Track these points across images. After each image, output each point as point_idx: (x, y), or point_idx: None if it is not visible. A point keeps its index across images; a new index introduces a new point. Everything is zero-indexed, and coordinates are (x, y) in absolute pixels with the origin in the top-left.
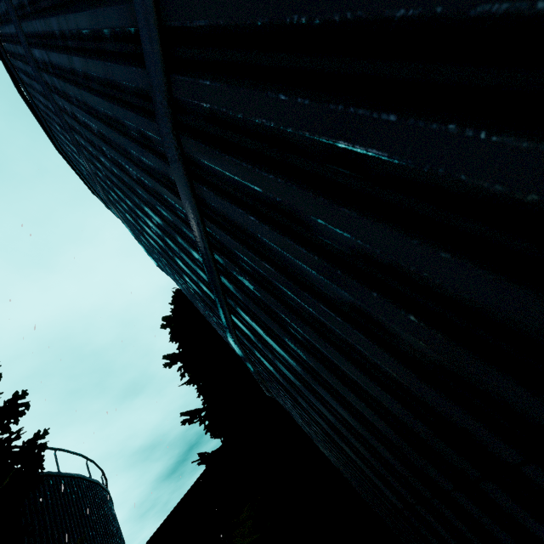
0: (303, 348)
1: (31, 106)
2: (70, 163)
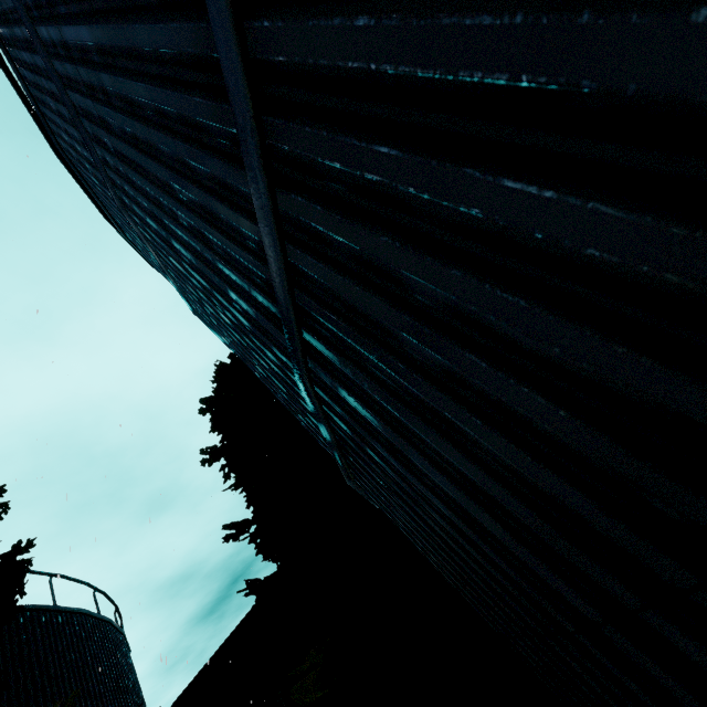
0: (437, 331)
1: (19, 88)
2: (74, 170)
